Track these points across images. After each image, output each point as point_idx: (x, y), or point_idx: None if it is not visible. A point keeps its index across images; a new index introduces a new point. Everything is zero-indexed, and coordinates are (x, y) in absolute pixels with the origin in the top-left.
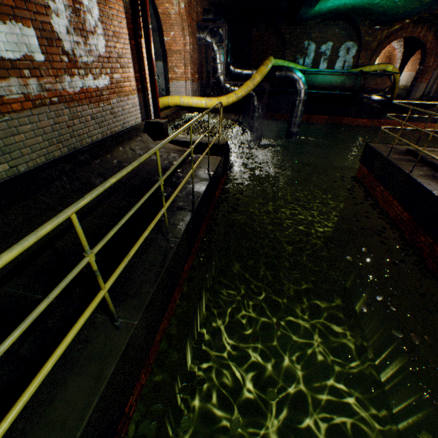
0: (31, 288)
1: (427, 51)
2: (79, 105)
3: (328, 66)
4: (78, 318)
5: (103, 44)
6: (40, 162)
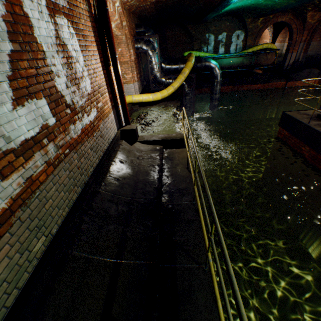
0: None
1: (293, 30)
2: (82, 145)
3: (225, 49)
4: None
5: (89, 83)
6: (64, 214)
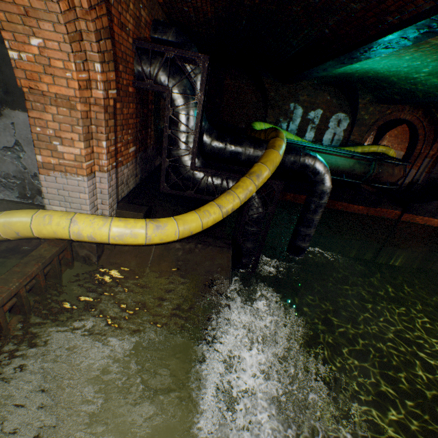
0: None
1: (419, 137)
2: None
3: (315, 135)
4: None
5: None
6: None
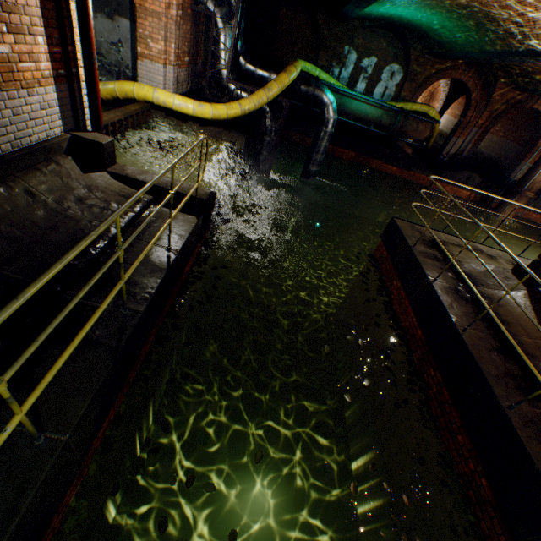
0: None
1: (471, 103)
2: None
3: (367, 87)
4: None
5: None
6: None
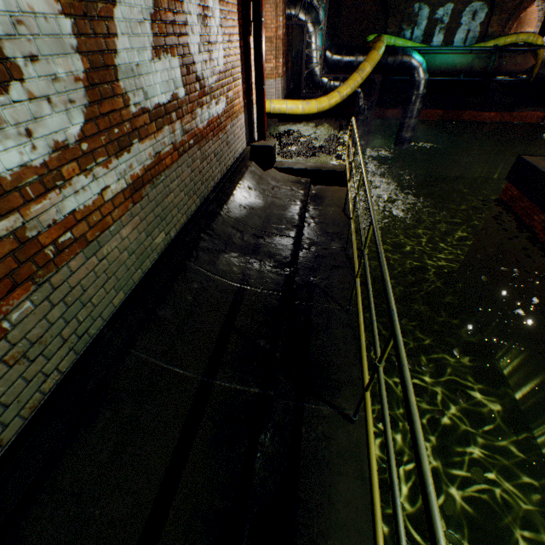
0: (242, 380)
1: None
2: (206, 143)
3: (444, 38)
4: (302, 411)
5: (222, 55)
6: (182, 222)
